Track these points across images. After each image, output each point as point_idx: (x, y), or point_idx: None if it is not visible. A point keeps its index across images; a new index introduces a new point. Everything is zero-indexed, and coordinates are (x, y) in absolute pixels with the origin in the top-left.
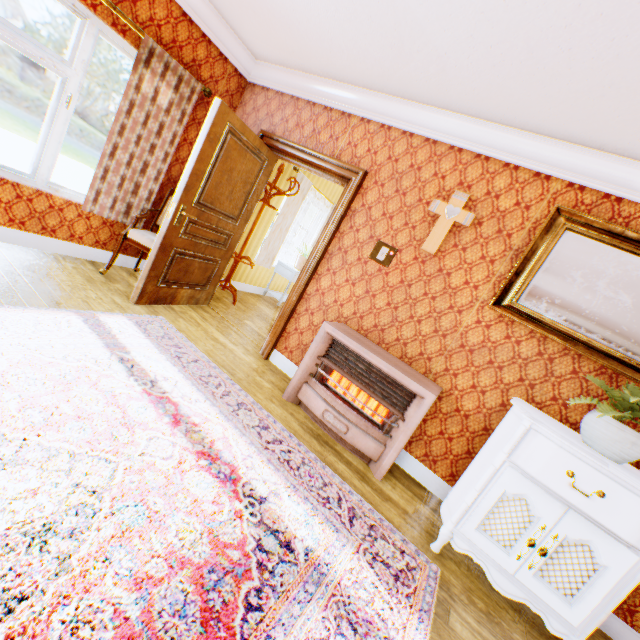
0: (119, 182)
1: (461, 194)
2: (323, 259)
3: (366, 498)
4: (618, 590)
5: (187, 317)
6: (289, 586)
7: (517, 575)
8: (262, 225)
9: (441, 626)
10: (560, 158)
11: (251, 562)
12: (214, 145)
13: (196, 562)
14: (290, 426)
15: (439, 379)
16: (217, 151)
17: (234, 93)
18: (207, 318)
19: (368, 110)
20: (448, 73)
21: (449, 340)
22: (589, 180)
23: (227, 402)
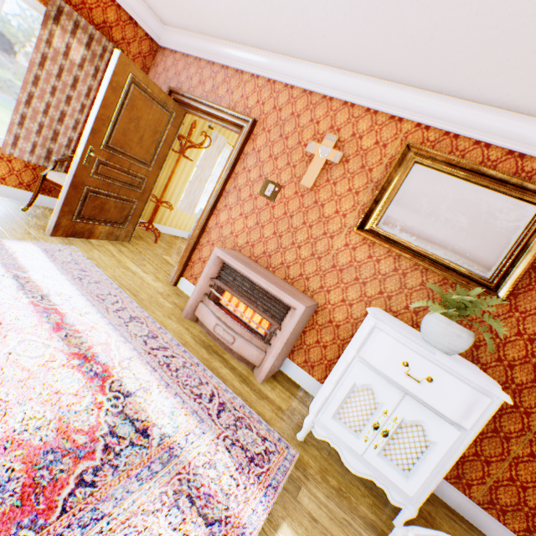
0: (37, 128)
1: (332, 136)
2: (221, 197)
3: (242, 396)
4: (445, 462)
5: (103, 249)
6: (133, 466)
7: (365, 455)
8: (183, 176)
9: (288, 500)
10: (409, 102)
11: (99, 445)
12: (118, 93)
13: (35, 444)
14: (182, 338)
15: (316, 296)
16: (121, 99)
17: (147, 55)
18: (124, 251)
19: (257, 67)
20: (312, 26)
21: (323, 262)
22: (432, 120)
23: (121, 316)
